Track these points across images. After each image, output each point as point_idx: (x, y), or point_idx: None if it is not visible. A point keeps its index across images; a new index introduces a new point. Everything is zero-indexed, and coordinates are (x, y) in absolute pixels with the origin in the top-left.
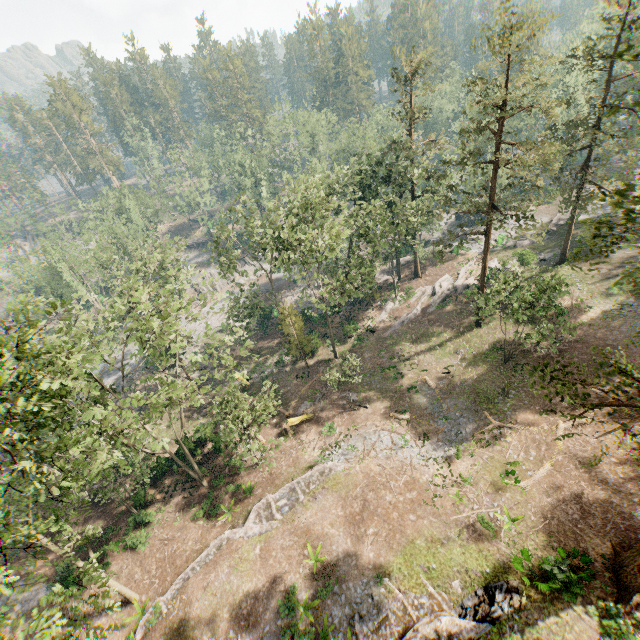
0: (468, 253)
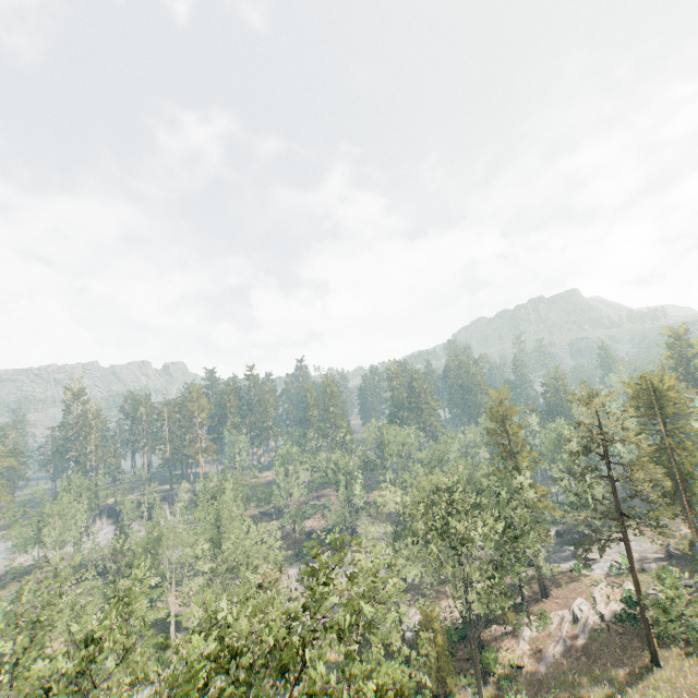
0: (591, 574)
